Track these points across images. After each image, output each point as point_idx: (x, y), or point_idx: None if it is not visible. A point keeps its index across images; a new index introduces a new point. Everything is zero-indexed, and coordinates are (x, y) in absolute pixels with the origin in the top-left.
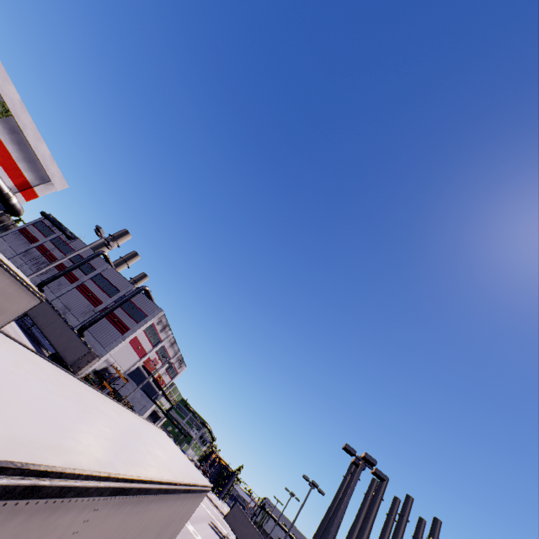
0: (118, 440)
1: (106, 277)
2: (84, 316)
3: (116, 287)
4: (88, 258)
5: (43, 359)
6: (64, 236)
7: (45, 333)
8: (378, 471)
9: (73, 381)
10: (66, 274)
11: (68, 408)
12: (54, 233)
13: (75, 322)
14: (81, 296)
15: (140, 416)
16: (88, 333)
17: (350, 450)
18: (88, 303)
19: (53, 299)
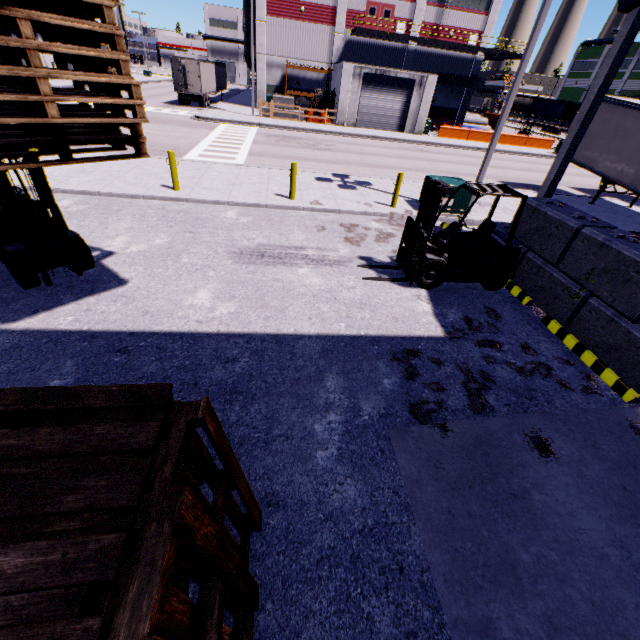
0: None
1: None
2: None
3: None
4: None
5: None
6: None
7: None
8: None
9: None
10: None
11: None
12: None
13: None
14: None
15: None
16: None
17: None
18: None
19: None
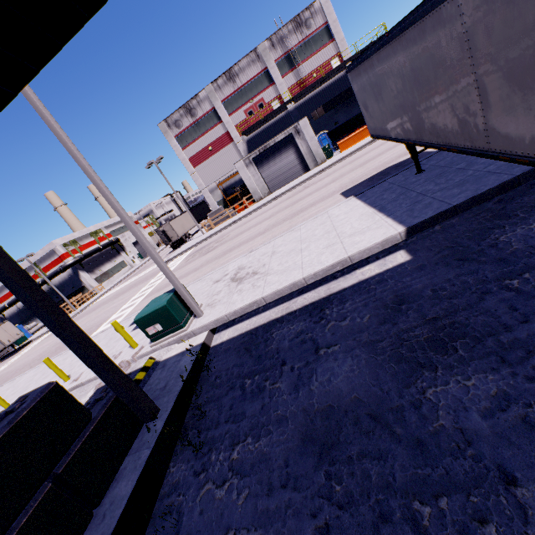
0: None
1: None
2: None
3: None
4: None
5: None
6: None
7: None
8: None
9: None
10: None
11: None
12: None
13: None
14: None
15: None
16: None
17: None
18: None
19: None
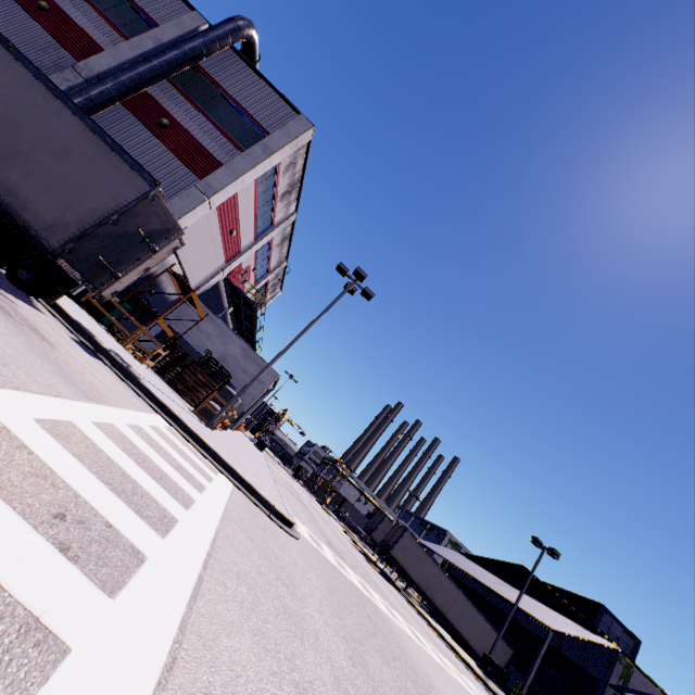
0: None
1: None
2: None
3: (139, 6)
4: None
5: None
6: None
7: None
8: None
9: None
10: None
11: None
12: None
13: None
14: (7, 3)
15: None
16: None
17: None
18: (42, 36)
19: None
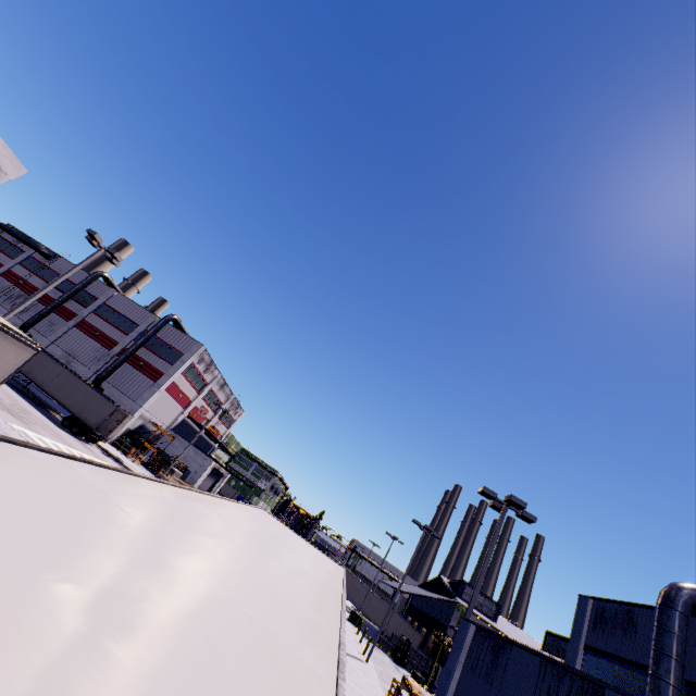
0: (263, 583)
1: (114, 308)
2: (97, 363)
3: (132, 320)
4: (82, 284)
5: (90, 466)
6: (38, 255)
7: (49, 391)
8: (526, 513)
9: (151, 490)
10: (56, 310)
11: (183, 569)
12: (22, 252)
13: (86, 373)
14: (85, 338)
15: (237, 502)
16: (107, 384)
17: (490, 493)
18: (97, 346)
19: (47, 345)
